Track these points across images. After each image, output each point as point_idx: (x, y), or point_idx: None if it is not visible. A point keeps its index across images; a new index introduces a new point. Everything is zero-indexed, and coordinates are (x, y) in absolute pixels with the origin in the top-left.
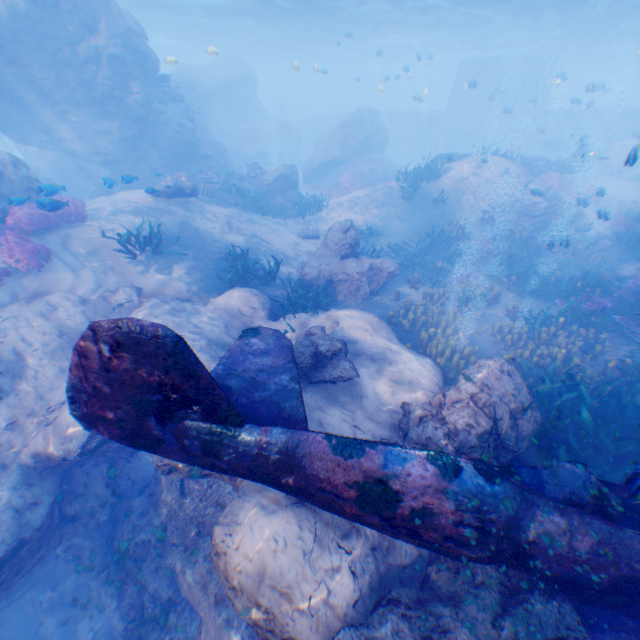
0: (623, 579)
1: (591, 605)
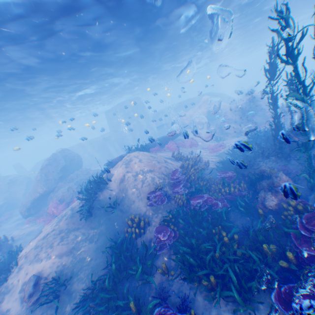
0: None
1: None
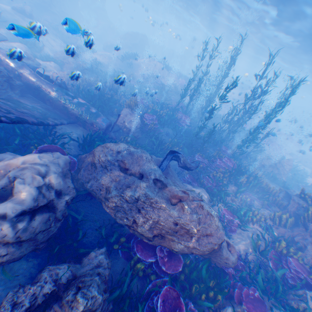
0: (38, 86)
1: (37, 99)
